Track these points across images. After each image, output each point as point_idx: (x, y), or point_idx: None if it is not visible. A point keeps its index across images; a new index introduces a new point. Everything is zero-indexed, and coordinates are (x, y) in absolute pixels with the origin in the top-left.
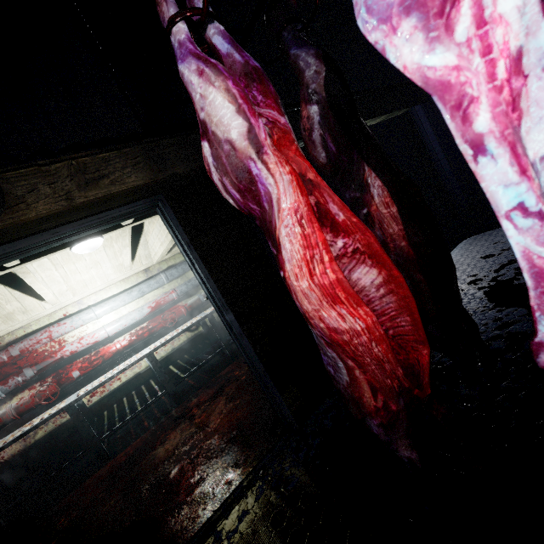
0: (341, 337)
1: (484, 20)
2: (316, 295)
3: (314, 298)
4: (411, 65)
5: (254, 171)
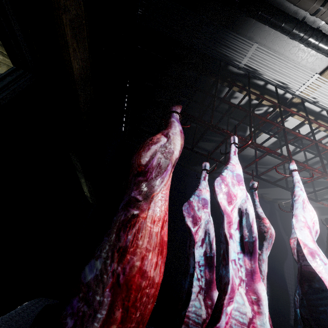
0: (141, 281)
1: (231, 212)
2: (156, 240)
3: (154, 242)
4: (223, 204)
5: (169, 167)
